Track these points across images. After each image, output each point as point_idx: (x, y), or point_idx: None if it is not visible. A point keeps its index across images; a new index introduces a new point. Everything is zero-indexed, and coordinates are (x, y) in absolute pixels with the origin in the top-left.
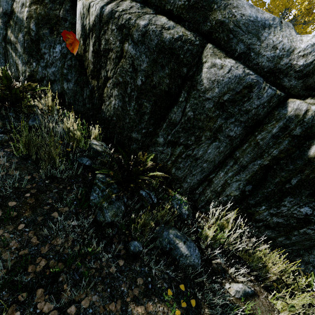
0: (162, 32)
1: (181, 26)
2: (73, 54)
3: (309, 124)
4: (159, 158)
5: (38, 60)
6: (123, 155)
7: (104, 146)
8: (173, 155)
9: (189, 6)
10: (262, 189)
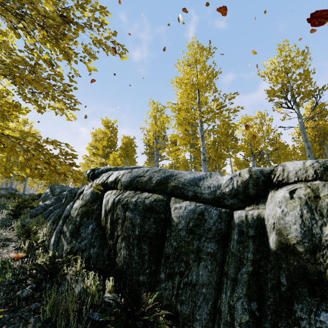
0: (144, 200)
1: (156, 194)
2: (99, 227)
3: (255, 224)
4: (164, 297)
5: (77, 238)
6: (126, 298)
7: (115, 297)
8: (174, 287)
9: (157, 184)
10: (265, 302)
